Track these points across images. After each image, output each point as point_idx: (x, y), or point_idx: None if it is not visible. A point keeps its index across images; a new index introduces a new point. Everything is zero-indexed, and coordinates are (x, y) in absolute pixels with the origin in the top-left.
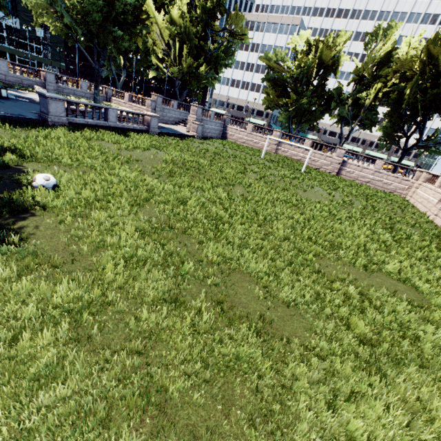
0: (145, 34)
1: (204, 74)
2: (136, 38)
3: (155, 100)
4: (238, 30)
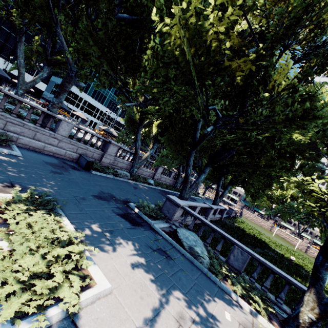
0: None
1: None
2: None
3: None
4: None
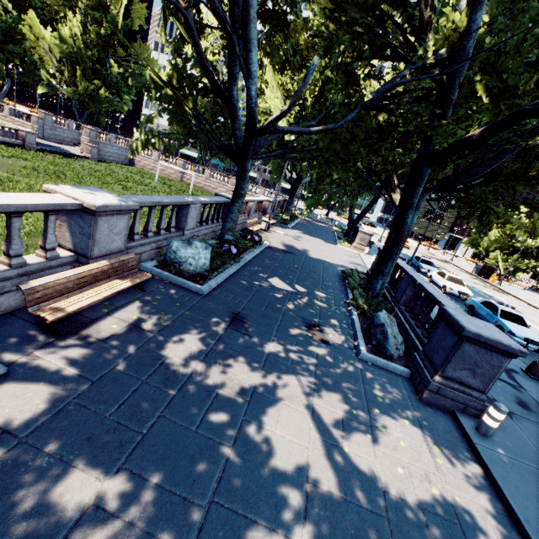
0: (28, 48)
1: (112, 97)
2: (10, 53)
3: (42, 117)
4: (145, 60)
